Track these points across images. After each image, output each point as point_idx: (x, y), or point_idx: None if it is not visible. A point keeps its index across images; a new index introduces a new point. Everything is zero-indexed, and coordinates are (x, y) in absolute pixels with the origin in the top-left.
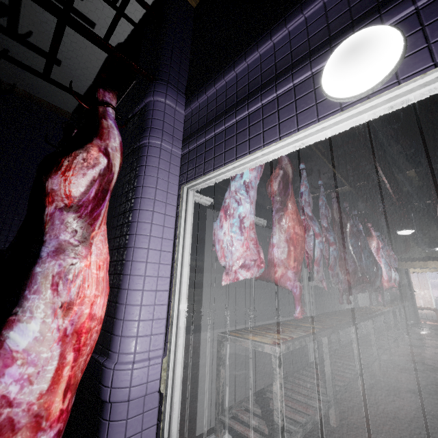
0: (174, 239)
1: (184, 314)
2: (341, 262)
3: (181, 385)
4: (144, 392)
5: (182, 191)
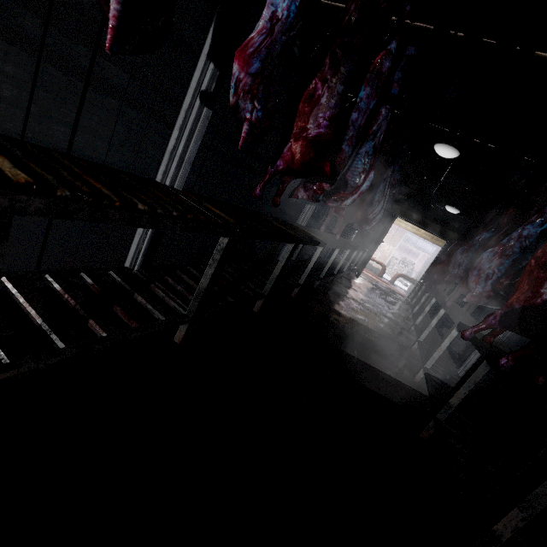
0: None
1: None
2: (306, 105)
3: None
4: None
5: None
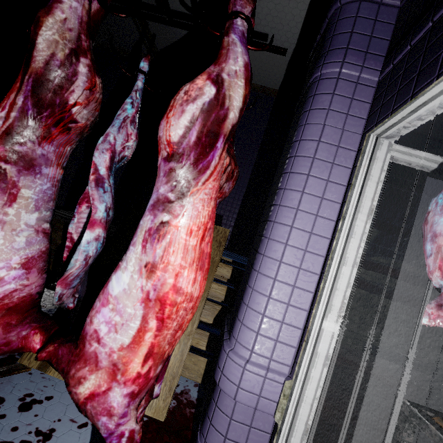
0: (336, 219)
1: (329, 338)
2: None
3: (306, 435)
4: (254, 404)
5: (365, 143)
